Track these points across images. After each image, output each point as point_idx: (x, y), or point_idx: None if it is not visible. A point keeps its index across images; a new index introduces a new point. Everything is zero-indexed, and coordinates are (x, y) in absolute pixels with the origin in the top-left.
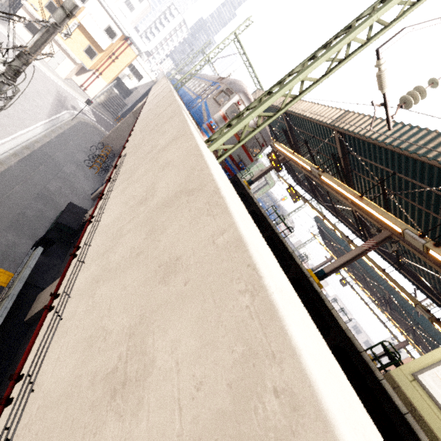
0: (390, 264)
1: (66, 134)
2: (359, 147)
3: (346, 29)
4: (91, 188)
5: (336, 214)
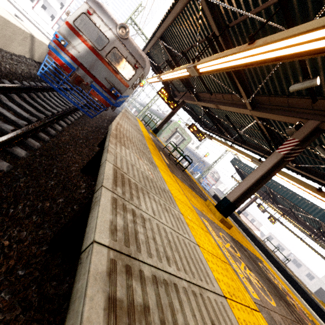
0: (322, 184)
1: None
2: (237, 2)
3: None
4: None
5: (243, 142)
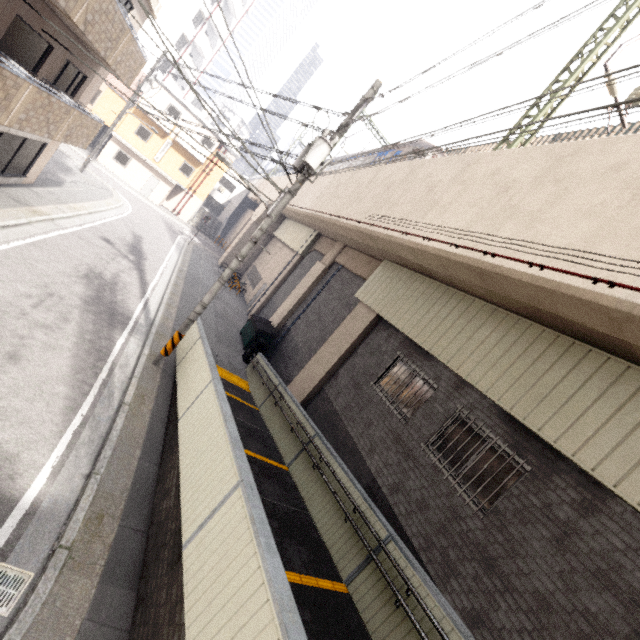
0: None
1: (194, 258)
2: None
3: (576, 56)
4: (242, 309)
5: None
